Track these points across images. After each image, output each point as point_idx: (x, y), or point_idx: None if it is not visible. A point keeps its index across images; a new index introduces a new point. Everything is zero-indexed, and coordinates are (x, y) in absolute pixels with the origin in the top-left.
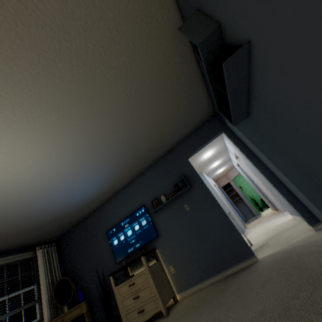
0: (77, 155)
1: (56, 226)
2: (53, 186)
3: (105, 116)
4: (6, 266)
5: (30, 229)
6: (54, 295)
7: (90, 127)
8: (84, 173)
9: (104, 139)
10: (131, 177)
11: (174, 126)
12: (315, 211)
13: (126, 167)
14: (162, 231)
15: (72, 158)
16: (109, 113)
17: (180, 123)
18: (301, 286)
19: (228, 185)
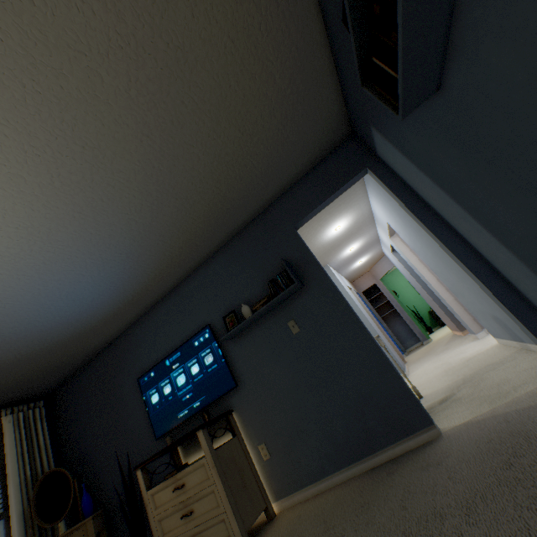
0: (33, 210)
1: (35, 369)
2: None
3: (81, 106)
4: None
5: None
6: (34, 504)
7: (44, 133)
8: (68, 258)
9: (95, 173)
10: (182, 270)
11: (264, 153)
12: None
13: (168, 248)
14: (244, 376)
15: (20, 219)
16: (89, 96)
17: (278, 147)
18: None
19: (373, 290)
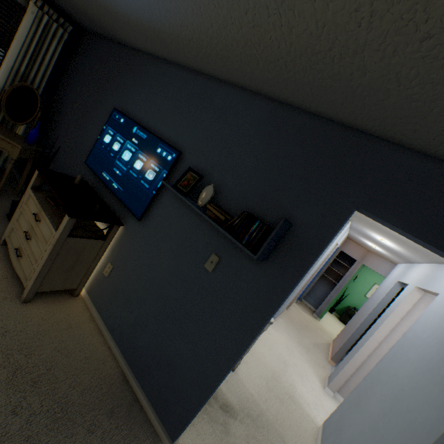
0: None
1: None
2: None
3: None
4: None
5: None
6: (8, 94)
7: None
8: None
9: None
10: (225, 69)
11: None
12: None
13: (219, 19)
14: (151, 223)
15: None
16: None
17: None
18: None
19: (349, 258)
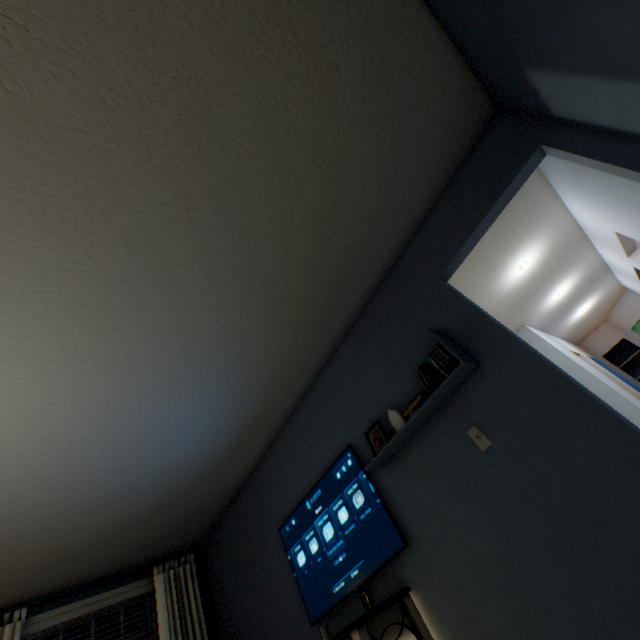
0: (102, 337)
1: (174, 518)
2: (97, 431)
3: (105, 197)
4: (94, 618)
5: (116, 532)
6: None
7: (79, 243)
8: (160, 385)
9: (151, 275)
10: (304, 373)
11: (362, 185)
12: None
13: (274, 349)
14: (415, 528)
15: (93, 349)
16: (108, 181)
17: (381, 170)
18: None
19: (622, 349)
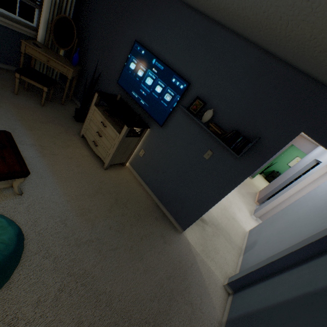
0: None
1: None
2: None
3: None
4: None
5: None
6: (54, 25)
7: None
8: None
9: None
10: (229, 22)
11: None
12: (240, 304)
13: (241, 5)
14: (168, 128)
15: None
16: None
17: None
18: (144, 325)
19: None
